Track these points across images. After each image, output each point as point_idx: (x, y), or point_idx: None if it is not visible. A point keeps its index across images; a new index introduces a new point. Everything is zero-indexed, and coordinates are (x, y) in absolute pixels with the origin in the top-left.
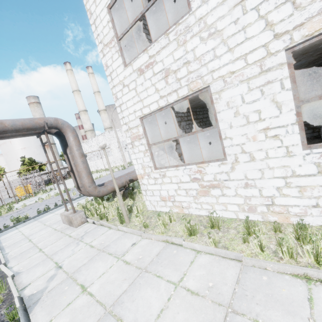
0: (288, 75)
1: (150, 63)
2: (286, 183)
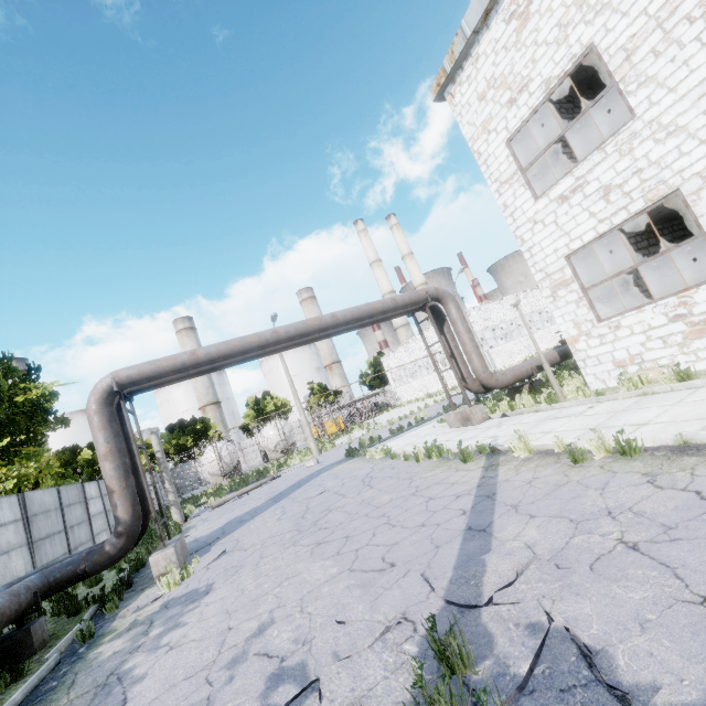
0: None
1: (578, 186)
2: None
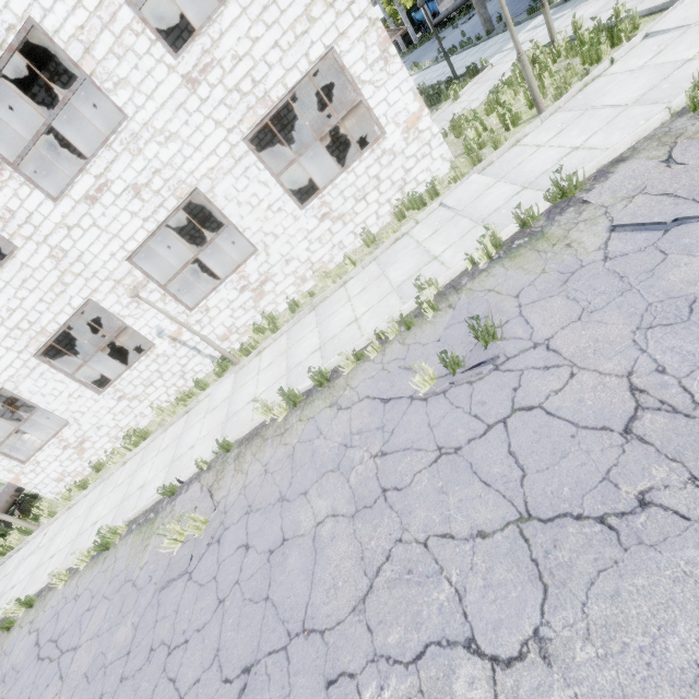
0: (49, 367)
1: None
2: (113, 414)
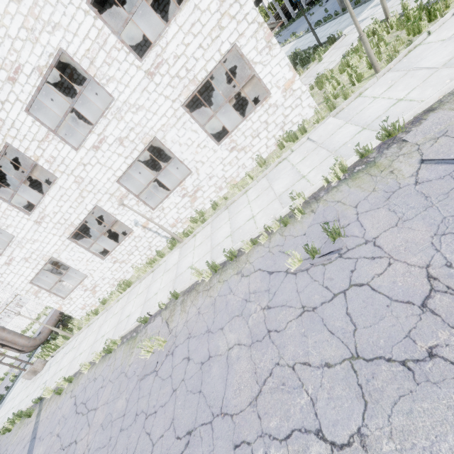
0: (75, 244)
1: (11, 259)
2: (111, 271)
